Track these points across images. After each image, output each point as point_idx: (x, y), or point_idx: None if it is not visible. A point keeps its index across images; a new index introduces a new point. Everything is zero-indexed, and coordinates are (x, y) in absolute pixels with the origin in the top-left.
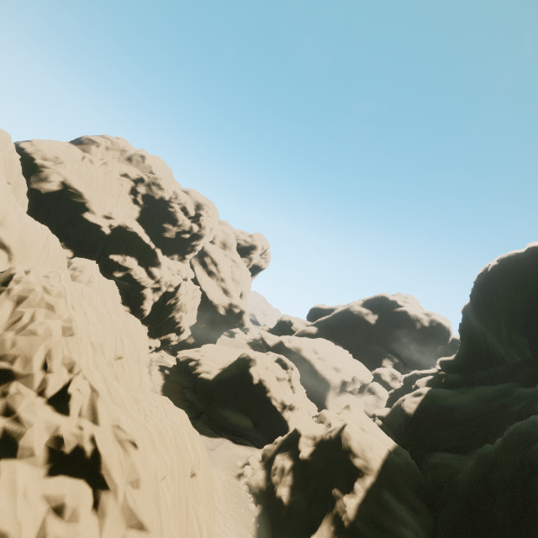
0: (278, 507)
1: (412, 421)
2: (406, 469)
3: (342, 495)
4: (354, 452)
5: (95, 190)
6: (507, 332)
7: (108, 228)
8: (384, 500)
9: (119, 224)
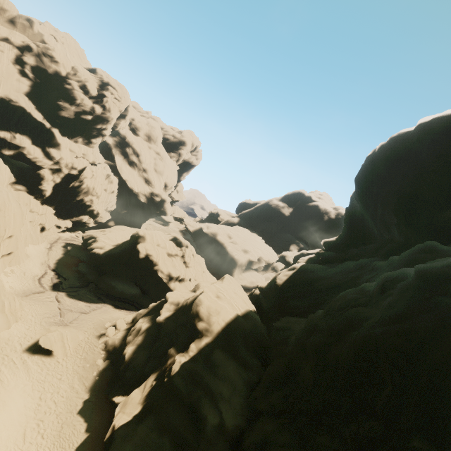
0: (121, 363)
1: (279, 291)
2: (250, 331)
3: (176, 354)
4: (200, 317)
5: None
6: (381, 212)
7: None
8: (213, 359)
9: (1, 96)
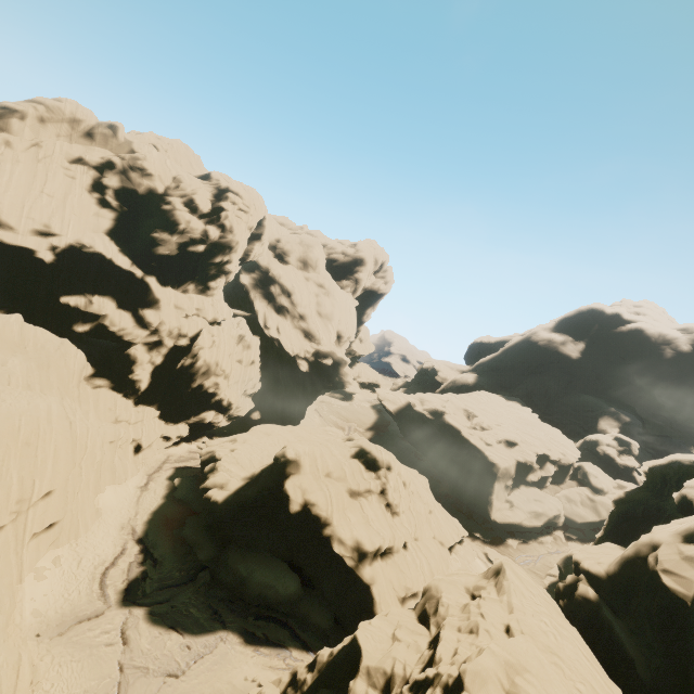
0: None
1: (689, 629)
2: None
3: None
4: None
5: (6, 188)
6: None
7: (48, 252)
8: None
9: (70, 242)
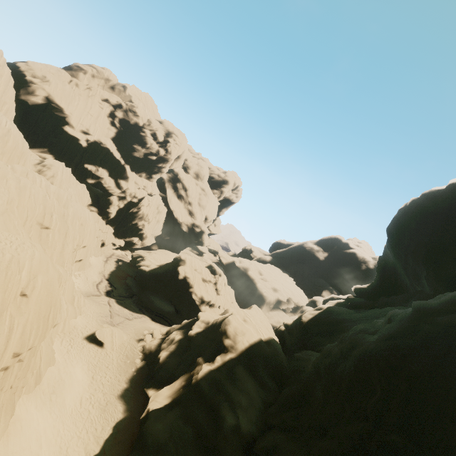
0: (155, 364)
1: (303, 327)
2: (271, 356)
3: (203, 363)
4: (227, 334)
5: (75, 108)
6: (412, 263)
7: (85, 141)
8: (235, 372)
9: (95, 139)
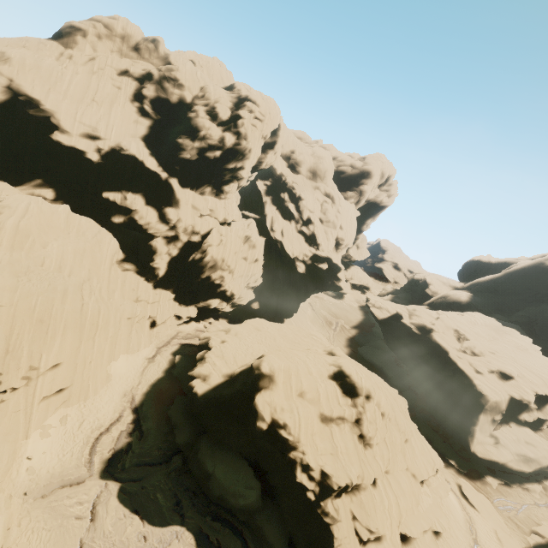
0: None
1: None
2: None
3: None
4: None
5: (64, 96)
6: None
7: (95, 153)
8: None
9: (112, 145)
